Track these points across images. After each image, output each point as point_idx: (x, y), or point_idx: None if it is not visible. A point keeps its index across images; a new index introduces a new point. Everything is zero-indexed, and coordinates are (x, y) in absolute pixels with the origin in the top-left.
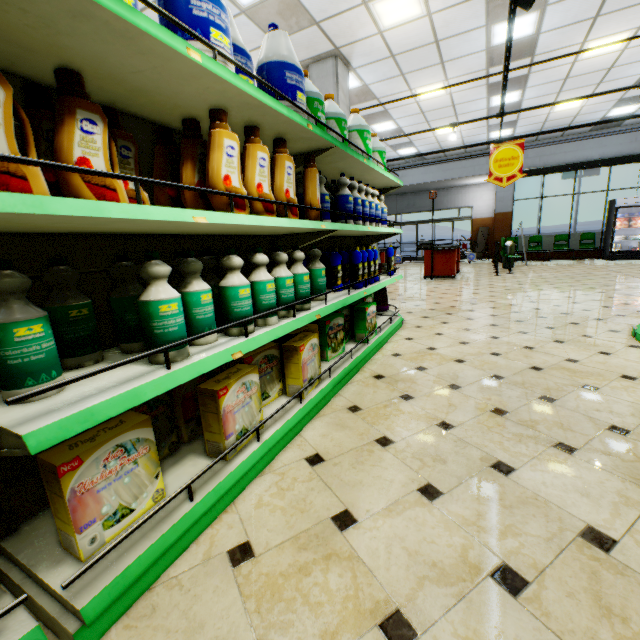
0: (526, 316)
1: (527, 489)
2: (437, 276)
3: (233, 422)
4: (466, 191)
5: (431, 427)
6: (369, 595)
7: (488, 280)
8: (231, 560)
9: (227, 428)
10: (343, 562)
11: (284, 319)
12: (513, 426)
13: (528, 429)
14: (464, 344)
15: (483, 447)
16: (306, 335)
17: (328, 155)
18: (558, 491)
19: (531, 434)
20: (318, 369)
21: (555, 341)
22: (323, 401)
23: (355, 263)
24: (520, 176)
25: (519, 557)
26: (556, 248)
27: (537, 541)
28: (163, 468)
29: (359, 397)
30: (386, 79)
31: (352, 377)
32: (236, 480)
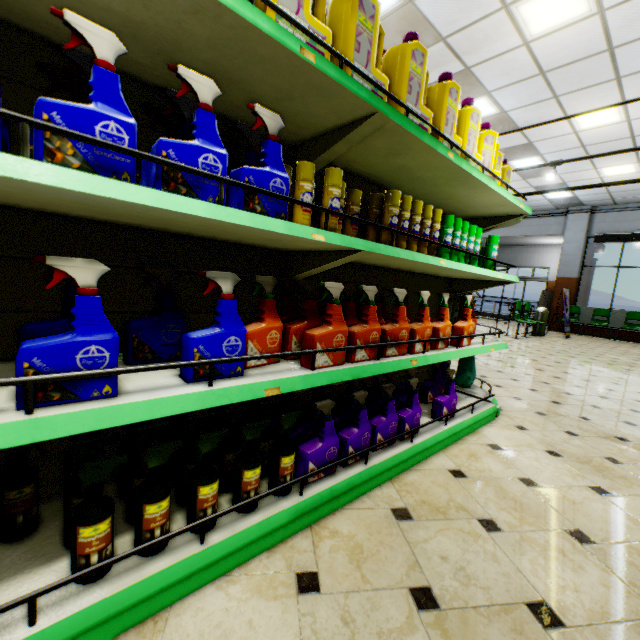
0: None
1: None
2: None
3: None
4: (544, 251)
5: None
6: None
7: None
8: None
9: None
10: None
11: None
12: None
13: None
14: None
15: None
16: None
17: None
18: None
19: None
20: None
21: None
22: None
23: None
24: None
25: None
26: (626, 327)
27: None
28: None
29: None
30: None
31: None
32: None
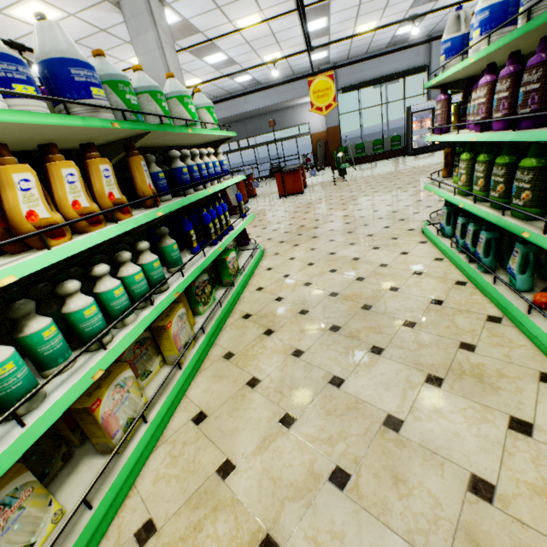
0: (355, 226)
1: (352, 395)
2: (289, 194)
3: (116, 421)
4: (302, 109)
5: (287, 358)
6: (247, 530)
7: (328, 191)
8: (138, 542)
9: (111, 430)
10: (227, 508)
11: (143, 310)
12: (344, 340)
13: (354, 340)
14: (311, 265)
15: (324, 366)
16: (172, 308)
17: (148, 138)
18: (371, 391)
19: (356, 344)
20: (191, 331)
21: (373, 248)
22: (202, 357)
23: (205, 224)
24: (335, 105)
25: (346, 457)
26: (375, 152)
27: (357, 439)
28: (60, 482)
29: (232, 342)
30: (204, 12)
31: (225, 322)
32: (131, 469)
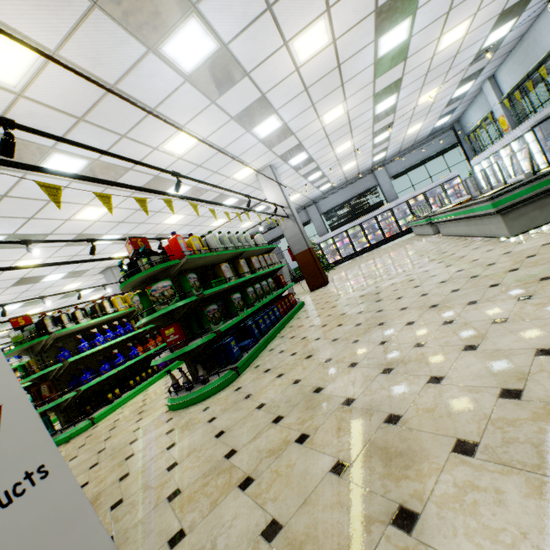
0: None
1: None
2: None
3: None
4: None
5: None
6: None
7: None
8: None
9: None
10: None
11: None
12: None
13: None
14: None
15: None
16: None
17: None
18: None
19: None
20: None
21: None
22: None
23: None
24: None
25: None
26: (297, 275)
27: None
28: None
29: None
30: None
31: None
32: None
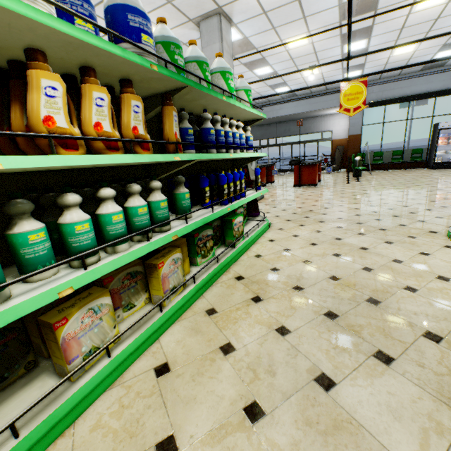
0: (365, 219)
1: (344, 409)
2: (303, 184)
3: (78, 346)
4: (327, 119)
5: (270, 332)
6: None
7: (341, 187)
8: None
9: (70, 353)
10: None
11: (138, 243)
12: (341, 331)
13: (353, 335)
14: (313, 245)
15: (311, 356)
16: (170, 251)
17: (185, 94)
18: (372, 412)
19: (355, 341)
20: (182, 278)
21: (386, 242)
22: (186, 305)
23: (220, 184)
24: (364, 107)
25: None
26: (393, 161)
27: None
28: (12, 391)
29: (218, 299)
30: (261, 32)
31: (218, 278)
32: (75, 404)
